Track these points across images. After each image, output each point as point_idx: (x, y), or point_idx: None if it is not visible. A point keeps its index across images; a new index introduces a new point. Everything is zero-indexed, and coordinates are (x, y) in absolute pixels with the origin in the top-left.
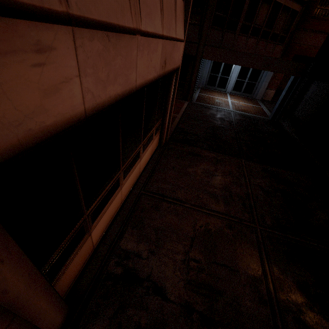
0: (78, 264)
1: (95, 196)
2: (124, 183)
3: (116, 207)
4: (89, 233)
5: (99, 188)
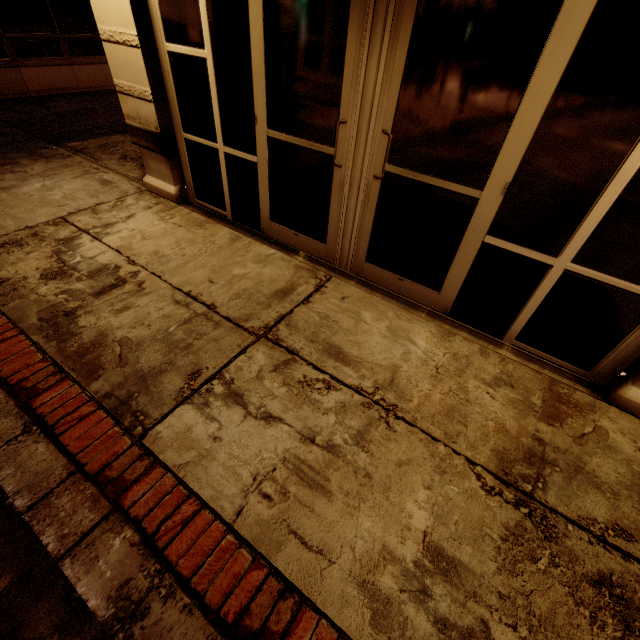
0: (6, 84)
1: (15, 28)
2: (77, 63)
3: (66, 83)
4: (16, 65)
5: (21, 25)
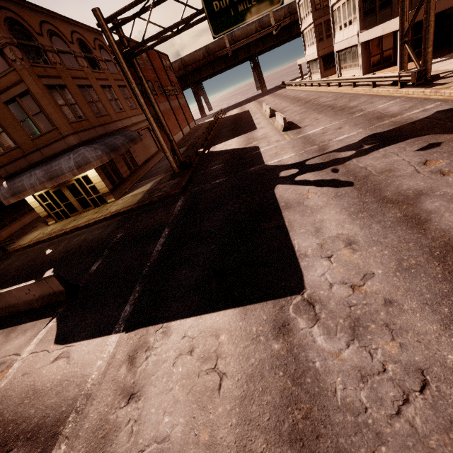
0: None
1: None
2: (12, 225)
3: (11, 231)
4: None
5: None
